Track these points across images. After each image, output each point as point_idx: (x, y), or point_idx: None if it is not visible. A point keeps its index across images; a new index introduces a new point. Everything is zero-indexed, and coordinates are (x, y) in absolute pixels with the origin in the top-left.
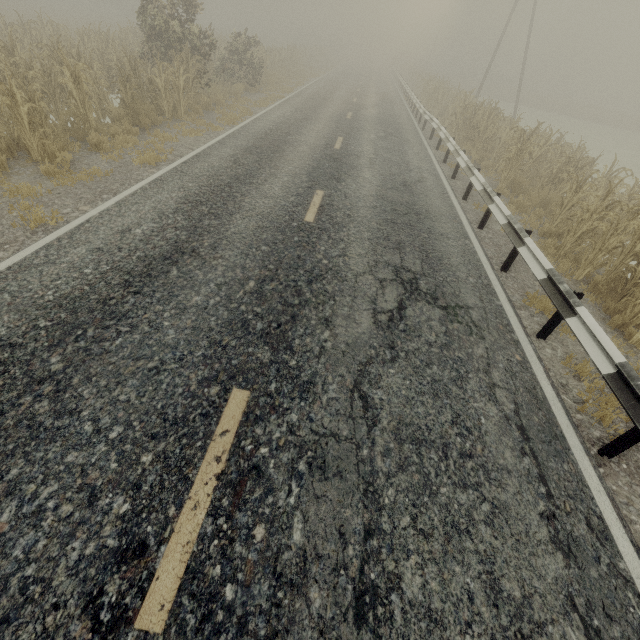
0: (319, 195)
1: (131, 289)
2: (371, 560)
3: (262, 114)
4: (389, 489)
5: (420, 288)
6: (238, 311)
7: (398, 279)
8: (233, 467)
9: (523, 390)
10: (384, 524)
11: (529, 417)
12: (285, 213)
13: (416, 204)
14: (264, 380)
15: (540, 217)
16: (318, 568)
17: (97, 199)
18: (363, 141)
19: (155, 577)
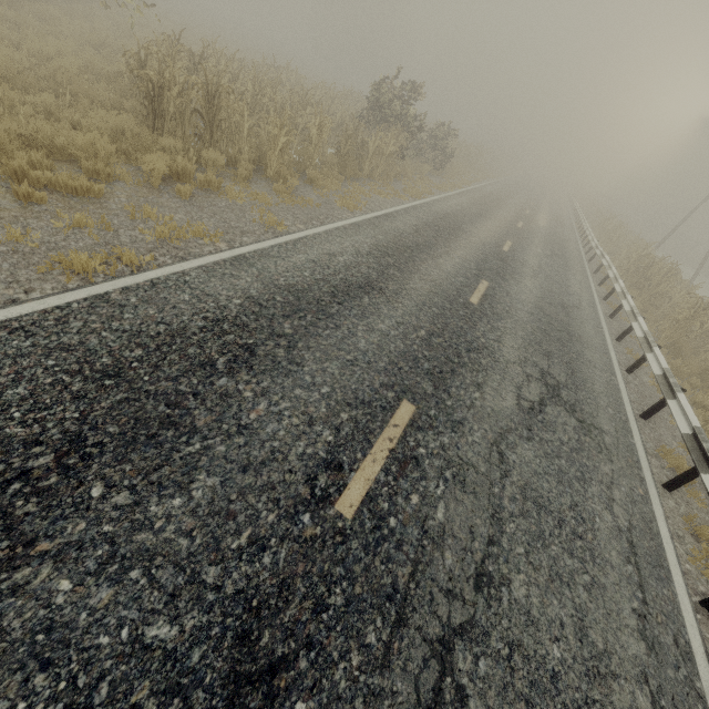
0: (484, 285)
1: (336, 299)
2: (491, 559)
3: (442, 197)
4: (511, 523)
5: (561, 396)
6: (411, 348)
7: (543, 380)
8: (400, 450)
9: (639, 517)
10: (504, 543)
11: (640, 539)
12: (454, 288)
13: (570, 326)
14: (426, 405)
15: (694, 387)
16: (452, 542)
17: (309, 222)
18: (530, 252)
19: (347, 487)
